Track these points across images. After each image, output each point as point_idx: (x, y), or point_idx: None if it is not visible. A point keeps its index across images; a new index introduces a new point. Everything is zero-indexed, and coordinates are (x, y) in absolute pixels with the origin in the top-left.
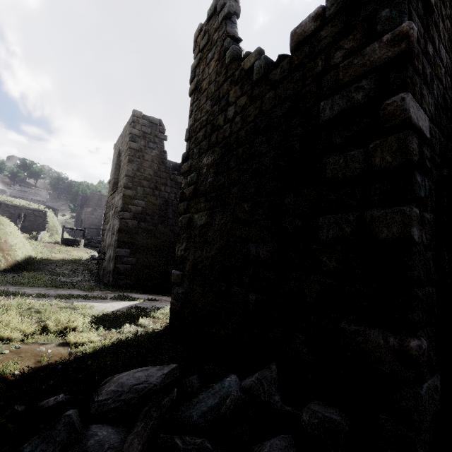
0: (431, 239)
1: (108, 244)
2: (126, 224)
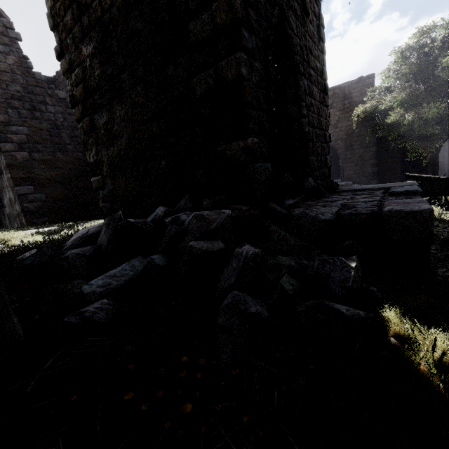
0: (260, 81)
1: (0, 188)
2: (14, 157)
